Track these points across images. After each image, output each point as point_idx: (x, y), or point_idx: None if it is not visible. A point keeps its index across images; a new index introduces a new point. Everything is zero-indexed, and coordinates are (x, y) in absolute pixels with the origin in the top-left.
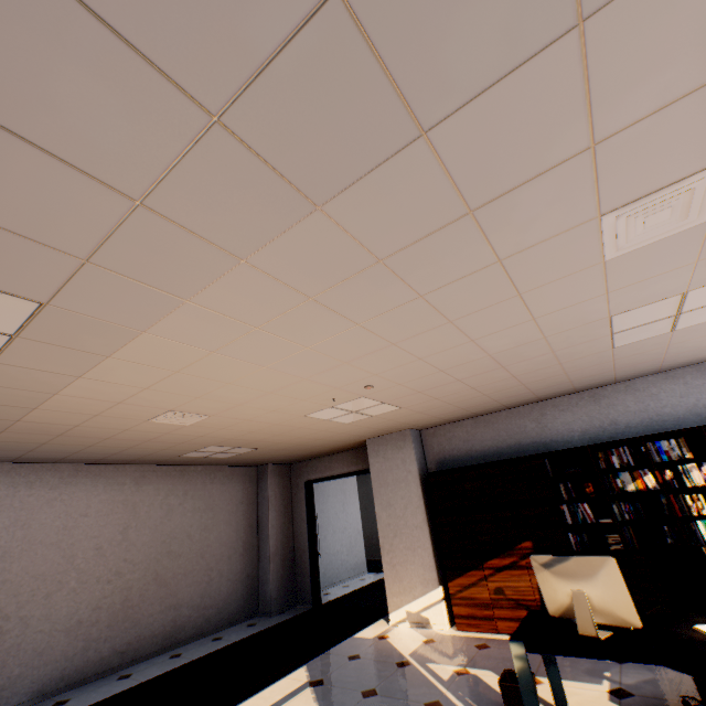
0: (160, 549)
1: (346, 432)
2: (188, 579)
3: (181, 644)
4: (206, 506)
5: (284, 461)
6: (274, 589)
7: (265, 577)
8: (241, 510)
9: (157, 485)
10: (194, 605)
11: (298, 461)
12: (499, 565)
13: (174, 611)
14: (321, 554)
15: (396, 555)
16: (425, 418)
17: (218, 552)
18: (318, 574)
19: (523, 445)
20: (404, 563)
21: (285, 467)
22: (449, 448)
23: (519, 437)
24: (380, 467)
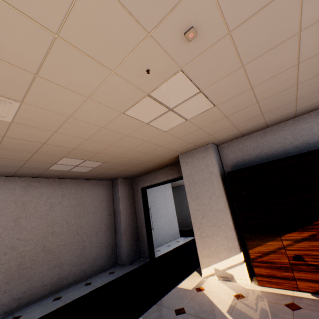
0: (46, 231)
1: (165, 145)
2: (67, 248)
3: (65, 288)
4: (79, 204)
5: (127, 176)
6: (125, 251)
7: (120, 244)
8: (102, 205)
9: (41, 191)
10: (73, 263)
11: (136, 176)
12: (297, 237)
13: (59, 268)
14: (154, 229)
15: (204, 230)
16: (226, 128)
17: (89, 230)
18: (152, 241)
19: (310, 143)
20: (211, 235)
21: (129, 180)
22: (241, 155)
23: (305, 138)
24: (189, 172)
